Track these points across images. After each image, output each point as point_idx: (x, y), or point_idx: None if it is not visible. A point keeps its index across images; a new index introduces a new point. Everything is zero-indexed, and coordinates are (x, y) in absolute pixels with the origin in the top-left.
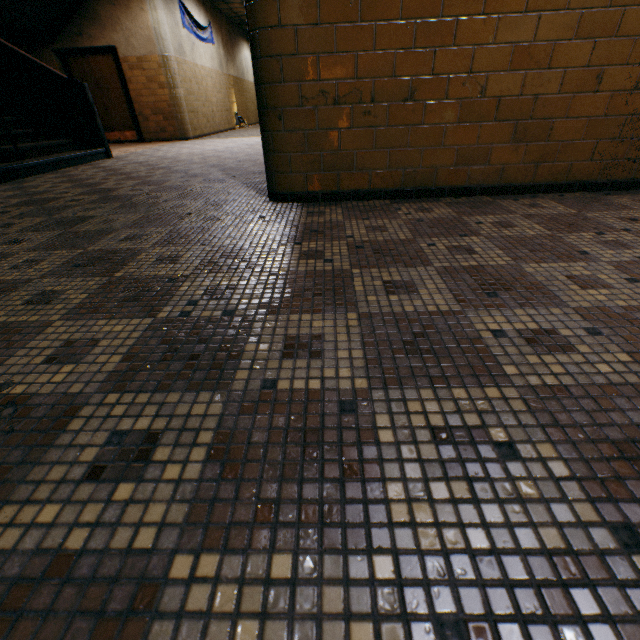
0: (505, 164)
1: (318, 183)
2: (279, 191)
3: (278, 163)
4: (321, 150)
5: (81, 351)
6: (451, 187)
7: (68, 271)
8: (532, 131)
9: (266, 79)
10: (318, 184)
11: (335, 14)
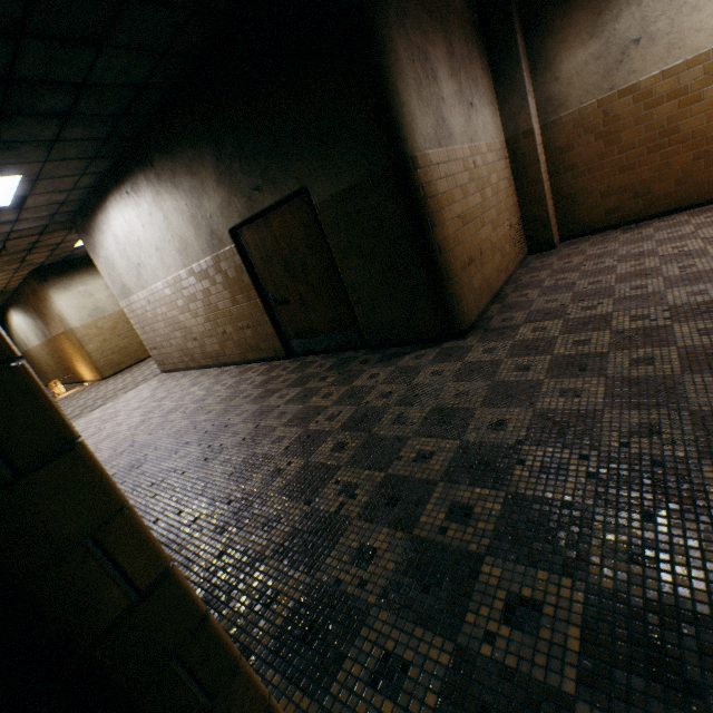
0: (504, 269)
1: (475, 312)
2: (465, 327)
3: (461, 310)
4: (471, 292)
5: (709, 330)
6: (499, 288)
7: (592, 371)
8: (503, 253)
9: (447, 265)
10: (475, 312)
11: (457, 226)
